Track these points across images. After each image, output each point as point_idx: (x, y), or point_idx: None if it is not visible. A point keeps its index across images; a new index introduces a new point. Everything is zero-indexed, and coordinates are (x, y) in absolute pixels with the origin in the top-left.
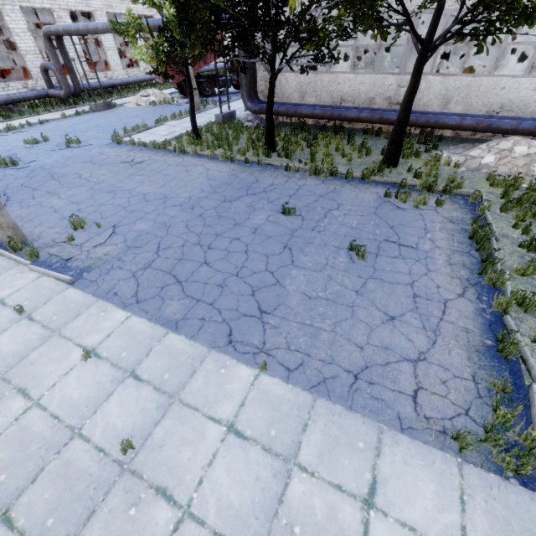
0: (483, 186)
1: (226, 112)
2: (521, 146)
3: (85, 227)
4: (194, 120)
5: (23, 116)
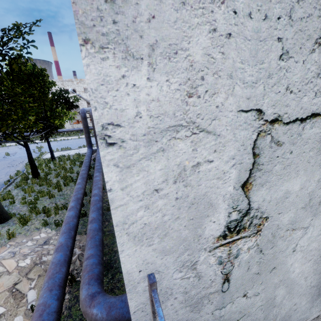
0: None
1: (94, 149)
2: None
3: None
4: (51, 152)
5: (75, 136)
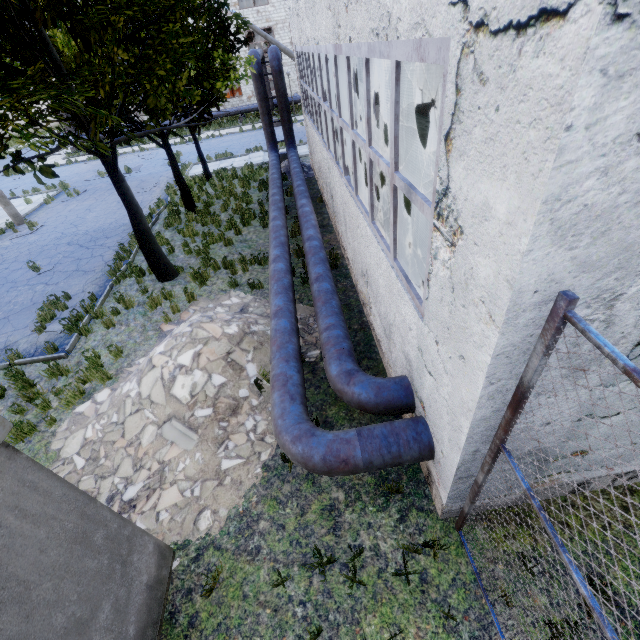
0: (104, 354)
1: (280, 153)
2: (166, 342)
3: (35, 227)
4: (203, 162)
5: (232, 127)
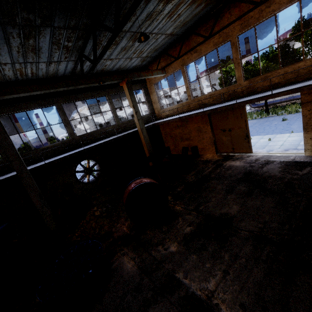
0: None
1: None
2: None
3: None
4: None
5: None
